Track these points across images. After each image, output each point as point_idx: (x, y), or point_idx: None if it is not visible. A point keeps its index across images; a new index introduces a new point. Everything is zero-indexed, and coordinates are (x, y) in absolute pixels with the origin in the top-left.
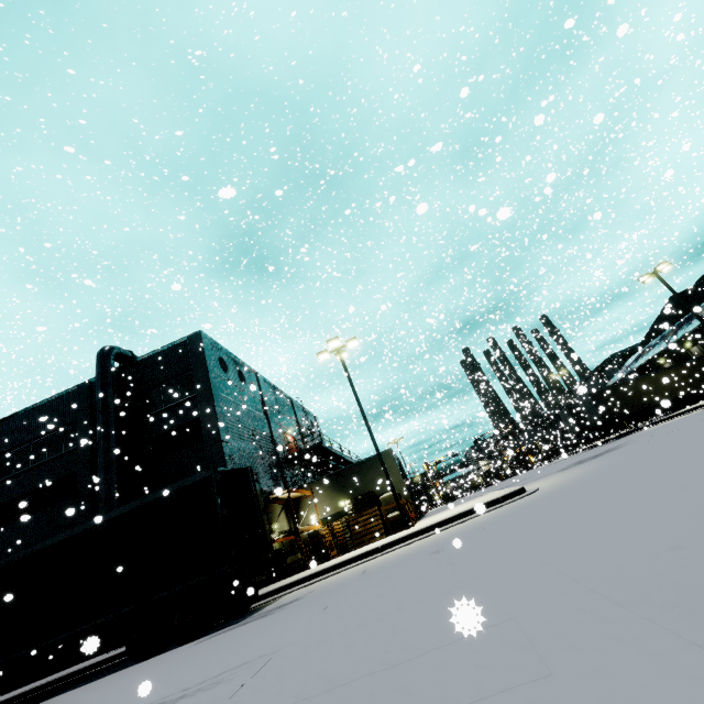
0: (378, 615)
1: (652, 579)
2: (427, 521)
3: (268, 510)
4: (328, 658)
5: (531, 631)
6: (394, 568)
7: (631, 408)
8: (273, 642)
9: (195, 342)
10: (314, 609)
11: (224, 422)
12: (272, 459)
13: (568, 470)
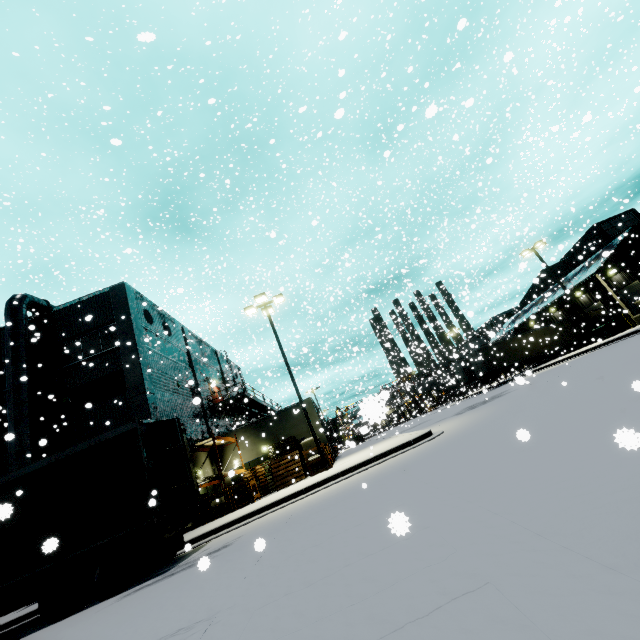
0: (324, 571)
1: (632, 536)
2: (344, 463)
3: (193, 458)
4: (279, 630)
5: (523, 604)
6: (323, 512)
7: (509, 361)
8: (208, 603)
9: (118, 293)
10: (247, 560)
11: (149, 374)
12: (197, 408)
13: (464, 414)
